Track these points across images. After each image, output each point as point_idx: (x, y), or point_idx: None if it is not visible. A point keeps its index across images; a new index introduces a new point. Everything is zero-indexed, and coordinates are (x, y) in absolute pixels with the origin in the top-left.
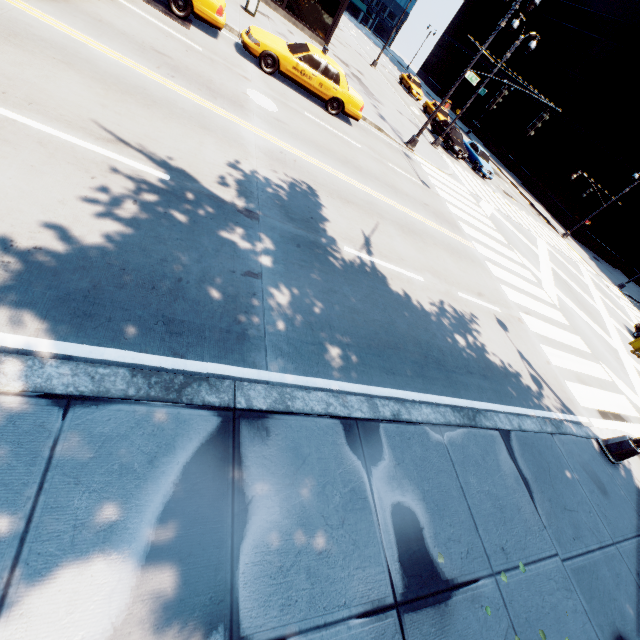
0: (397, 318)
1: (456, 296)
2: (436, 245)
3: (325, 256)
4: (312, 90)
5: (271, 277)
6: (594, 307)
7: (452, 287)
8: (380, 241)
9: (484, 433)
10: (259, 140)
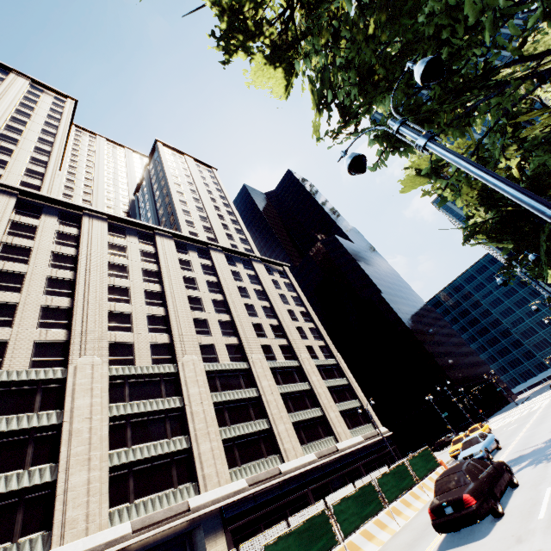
0: None
1: None
2: None
3: None
4: (487, 432)
5: None
6: (549, 396)
7: None
8: None
9: None
10: (539, 414)
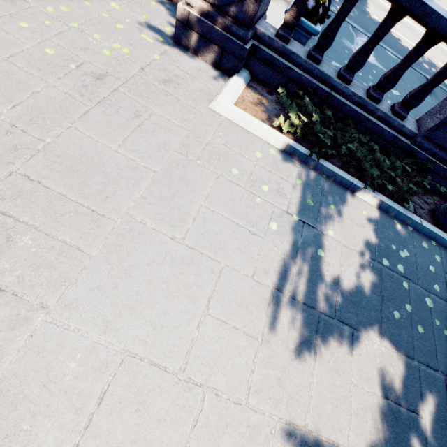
0: (389, 40)
1: (435, 62)
2: (436, 48)
3: (362, 12)
4: None
5: (337, 2)
6: None
7: (435, 59)
8: (395, 26)
9: (416, 72)
10: None
